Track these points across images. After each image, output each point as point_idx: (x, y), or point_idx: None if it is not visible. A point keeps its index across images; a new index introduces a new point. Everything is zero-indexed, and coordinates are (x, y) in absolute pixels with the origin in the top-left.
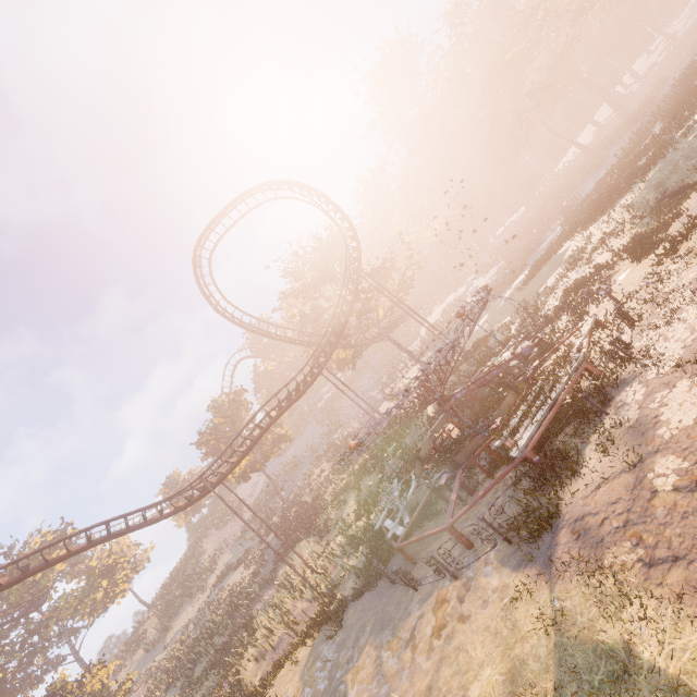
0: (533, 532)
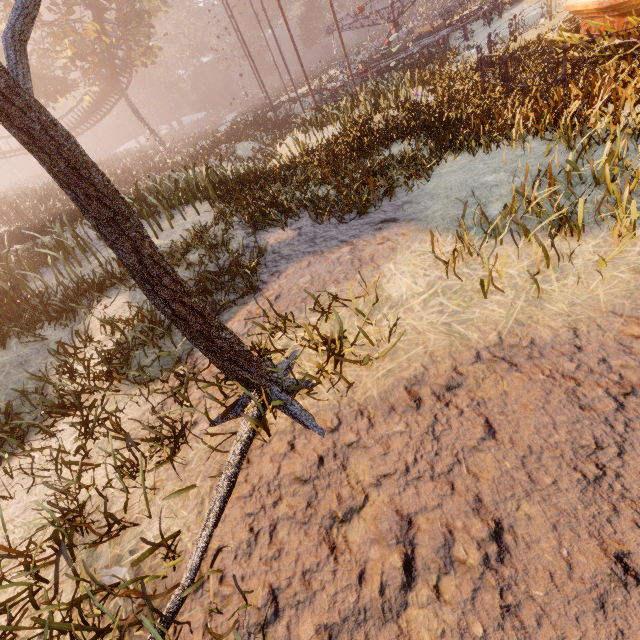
0: (514, 1)
